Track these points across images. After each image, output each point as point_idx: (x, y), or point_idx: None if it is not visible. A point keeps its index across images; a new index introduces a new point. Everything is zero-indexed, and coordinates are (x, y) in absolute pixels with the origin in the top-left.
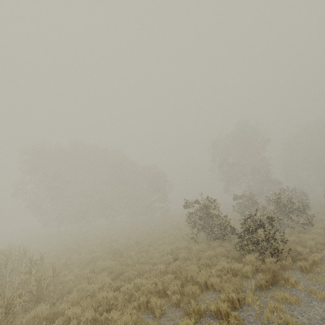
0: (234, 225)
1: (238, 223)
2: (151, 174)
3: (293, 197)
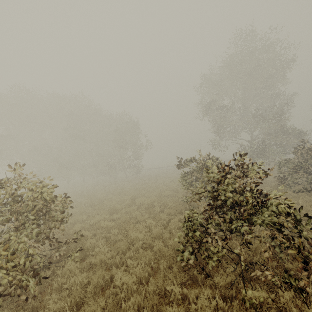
0: (158, 217)
1: (173, 211)
2: (118, 126)
3: (309, 161)
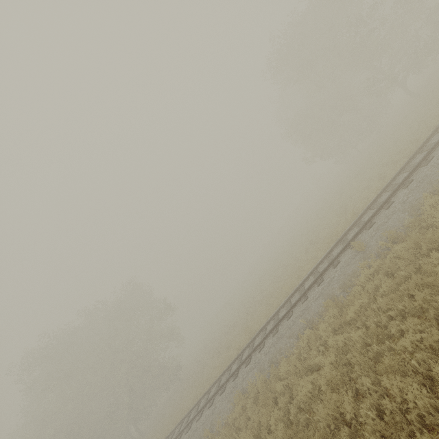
0: None
1: None
2: None
3: None
